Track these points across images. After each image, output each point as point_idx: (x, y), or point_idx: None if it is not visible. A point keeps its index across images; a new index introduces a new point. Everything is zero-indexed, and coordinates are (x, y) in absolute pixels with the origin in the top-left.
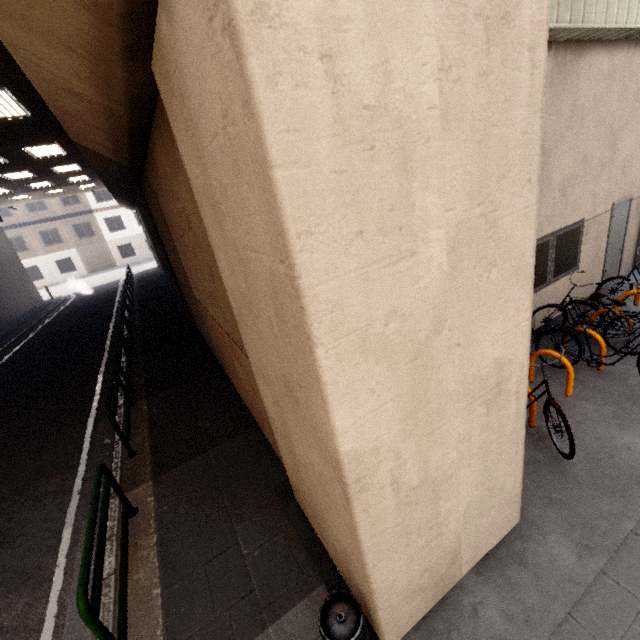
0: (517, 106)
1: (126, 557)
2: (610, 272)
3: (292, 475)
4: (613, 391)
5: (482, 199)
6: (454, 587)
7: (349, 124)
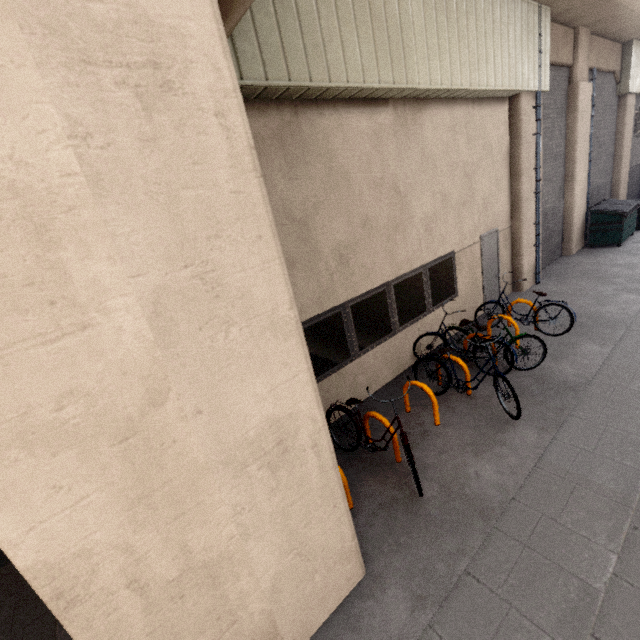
0: (216, 168)
1: None
2: (491, 296)
3: None
4: (476, 415)
5: (190, 260)
6: None
7: None
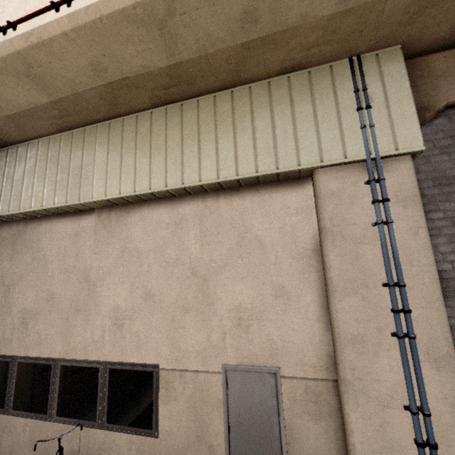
0: None
1: None
2: None
3: None
4: None
5: None
6: None
7: None
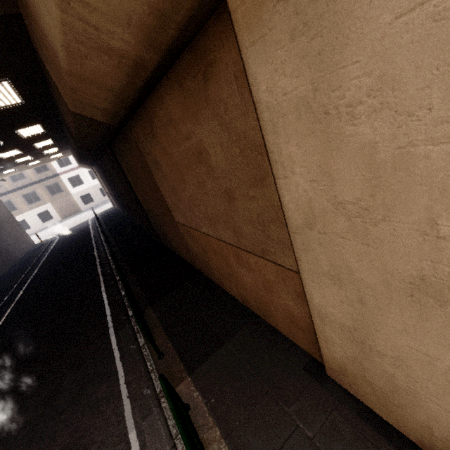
0: None
1: None
2: None
3: (341, 359)
4: None
5: None
6: None
7: None
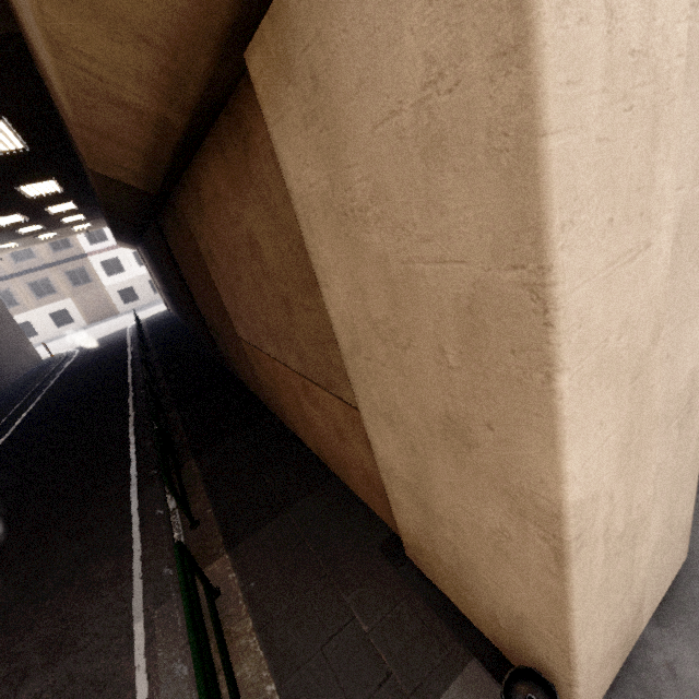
0: None
1: (226, 650)
2: None
3: (413, 531)
4: None
5: None
6: (636, 645)
7: (616, 75)
